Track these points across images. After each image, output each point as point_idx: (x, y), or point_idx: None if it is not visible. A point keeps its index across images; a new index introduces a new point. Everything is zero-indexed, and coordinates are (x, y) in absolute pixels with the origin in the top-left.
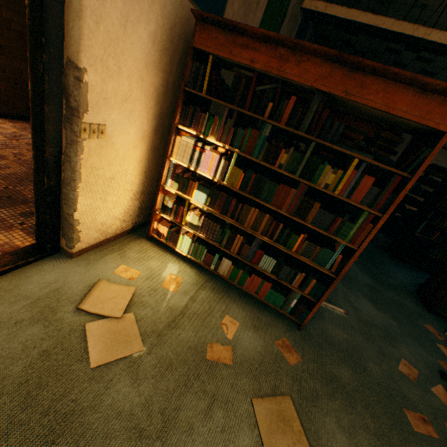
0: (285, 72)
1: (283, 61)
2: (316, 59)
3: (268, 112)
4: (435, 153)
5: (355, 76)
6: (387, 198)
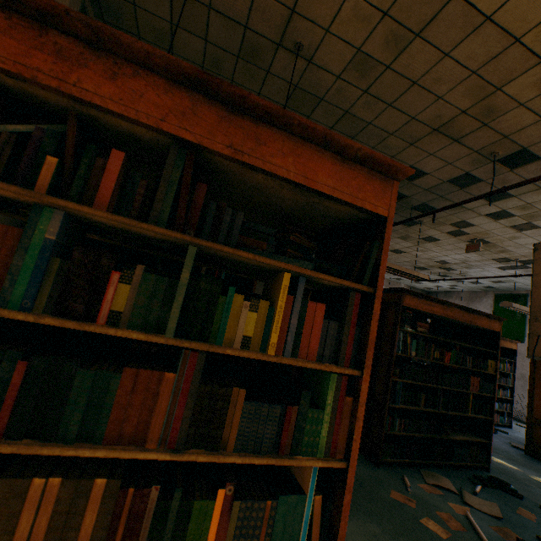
0: (81, 88)
1: (70, 63)
2: (156, 76)
3: (47, 178)
4: (387, 248)
5: (242, 122)
6: (354, 335)
